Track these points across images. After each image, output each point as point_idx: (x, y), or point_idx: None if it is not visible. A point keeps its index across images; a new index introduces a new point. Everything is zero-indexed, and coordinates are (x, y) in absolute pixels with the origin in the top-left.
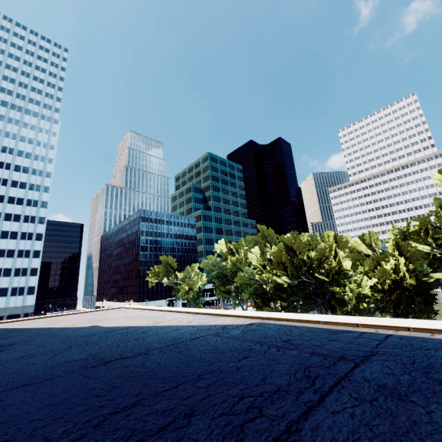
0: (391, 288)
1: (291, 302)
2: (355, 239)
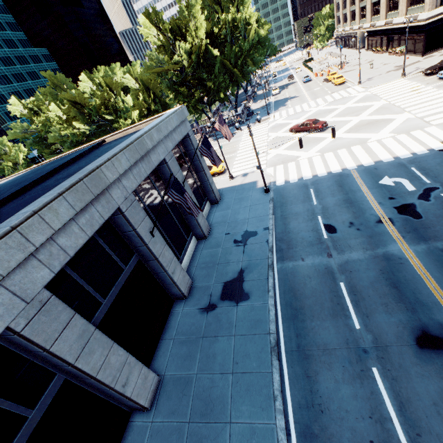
0: (149, 113)
1: None
2: (127, 75)
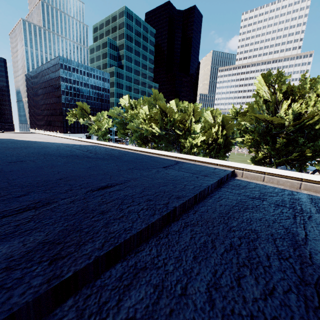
0: (212, 143)
1: (160, 144)
2: (208, 111)
